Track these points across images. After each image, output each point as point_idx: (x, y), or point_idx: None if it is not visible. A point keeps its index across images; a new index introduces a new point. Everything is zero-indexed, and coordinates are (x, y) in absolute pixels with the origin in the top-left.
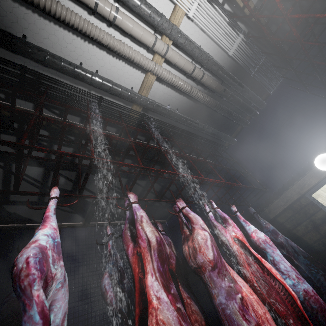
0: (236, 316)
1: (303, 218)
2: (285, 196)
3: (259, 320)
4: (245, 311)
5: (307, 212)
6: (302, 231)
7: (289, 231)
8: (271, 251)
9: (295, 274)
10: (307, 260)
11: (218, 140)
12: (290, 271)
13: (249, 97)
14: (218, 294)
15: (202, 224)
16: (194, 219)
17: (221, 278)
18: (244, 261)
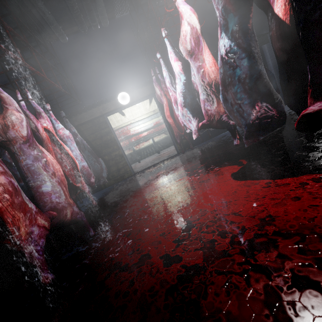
0: (39, 170)
1: (97, 130)
2: (92, 112)
3: (55, 171)
4: (47, 167)
5: (101, 126)
6: (93, 138)
7: (85, 137)
8: (70, 144)
9: (80, 158)
10: (90, 153)
11: (45, 23)
12: (78, 156)
13: (99, 3)
14: (26, 159)
15: (17, 108)
16: (8, 100)
17: (31, 149)
18: (50, 144)
